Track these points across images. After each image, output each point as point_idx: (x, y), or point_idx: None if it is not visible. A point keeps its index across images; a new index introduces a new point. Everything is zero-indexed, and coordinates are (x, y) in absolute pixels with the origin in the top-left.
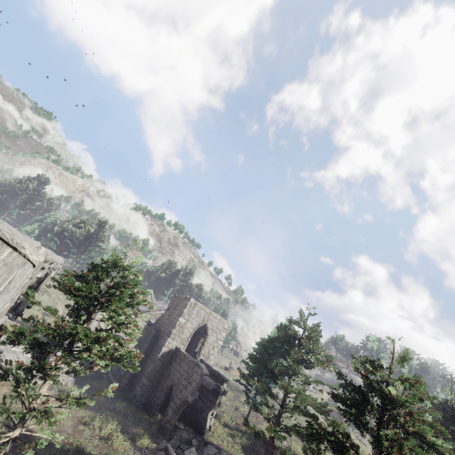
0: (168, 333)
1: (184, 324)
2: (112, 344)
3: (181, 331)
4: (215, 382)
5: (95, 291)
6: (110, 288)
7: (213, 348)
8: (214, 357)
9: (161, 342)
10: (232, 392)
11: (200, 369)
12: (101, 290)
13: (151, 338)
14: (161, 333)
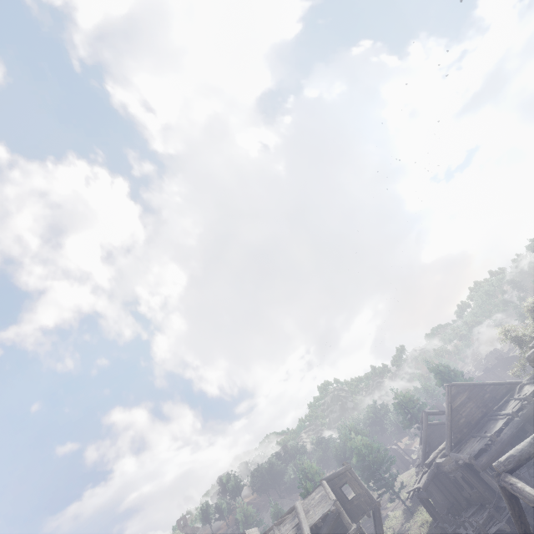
0: None
1: None
2: None
3: None
4: None
5: None
6: None
7: None
8: None
9: None
10: None
11: None
12: None
13: None
14: None
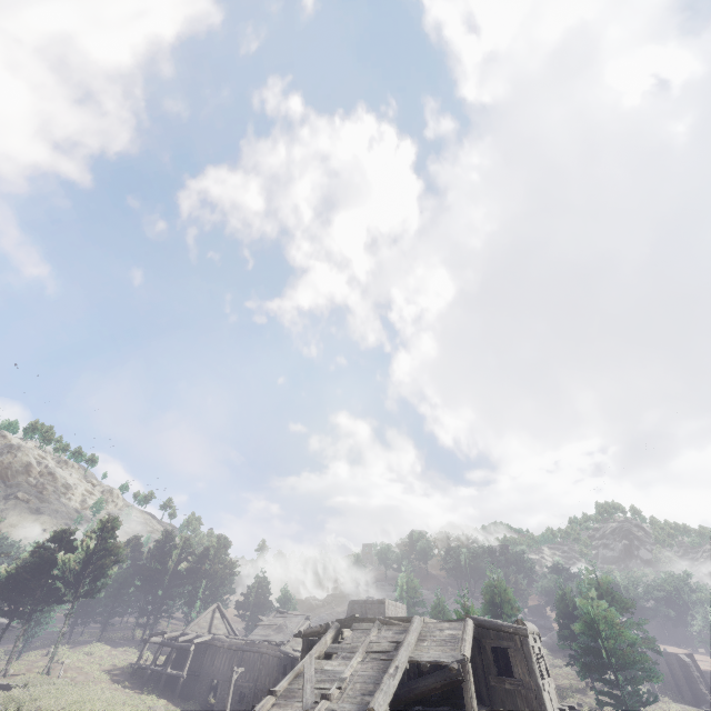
0: None
1: None
2: None
3: None
4: None
5: None
6: None
7: None
8: None
9: None
10: None
11: None
12: None
13: None
14: None
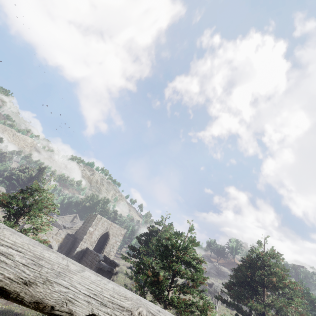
0: (81, 239)
1: (93, 232)
2: (32, 236)
3: (90, 237)
4: (110, 267)
5: (22, 204)
6: (32, 203)
7: (113, 247)
8: (114, 253)
9: (76, 245)
10: (130, 280)
11: (98, 257)
12: (27, 205)
13: (70, 243)
14: (77, 239)
